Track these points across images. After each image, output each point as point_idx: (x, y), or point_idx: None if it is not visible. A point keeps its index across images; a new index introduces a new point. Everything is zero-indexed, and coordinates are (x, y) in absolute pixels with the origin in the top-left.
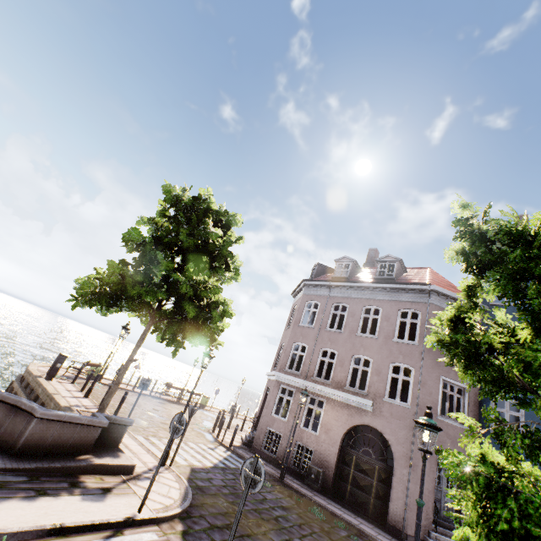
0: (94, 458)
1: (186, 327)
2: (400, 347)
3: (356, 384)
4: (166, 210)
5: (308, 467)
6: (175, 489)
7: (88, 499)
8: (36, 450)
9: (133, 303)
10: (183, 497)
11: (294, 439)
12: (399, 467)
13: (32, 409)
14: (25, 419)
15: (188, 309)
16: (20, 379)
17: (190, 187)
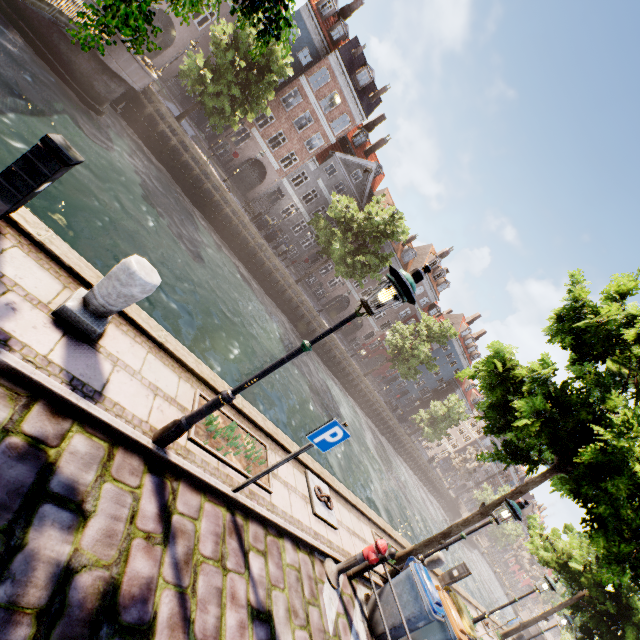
0: None
1: None
2: None
3: None
4: None
5: None
6: None
7: None
8: None
9: None
10: None
11: None
12: (173, 49)
13: None
14: None
15: None
16: None
17: None
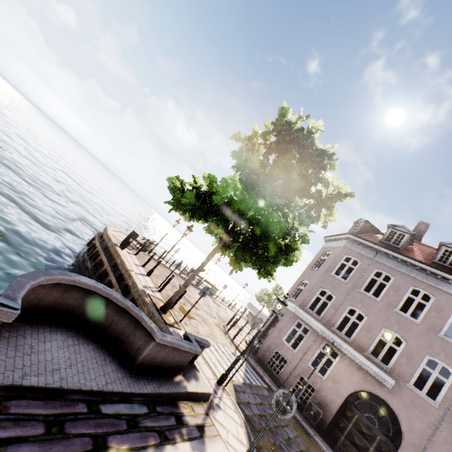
0: (185, 381)
1: (256, 258)
2: (445, 344)
3: (379, 355)
4: (269, 133)
5: (309, 403)
6: (239, 427)
7: (195, 448)
8: (147, 366)
9: (214, 218)
10: (249, 441)
11: (299, 371)
12: None
13: (152, 330)
14: (144, 337)
15: (271, 248)
16: (100, 238)
17: (306, 116)
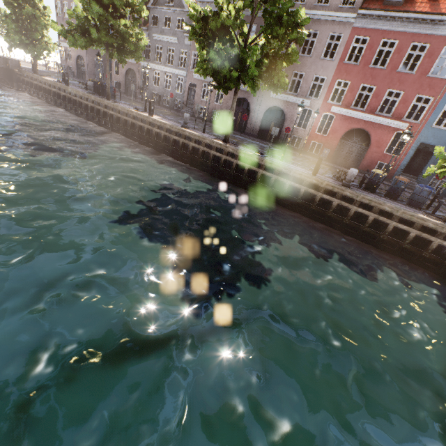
0: None
1: None
2: None
3: None
4: None
5: (70, 72)
6: None
7: None
8: None
9: None
10: None
11: (68, 66)
12: (86, 65)
13: None
14: None
15: None
16: None
17: None
